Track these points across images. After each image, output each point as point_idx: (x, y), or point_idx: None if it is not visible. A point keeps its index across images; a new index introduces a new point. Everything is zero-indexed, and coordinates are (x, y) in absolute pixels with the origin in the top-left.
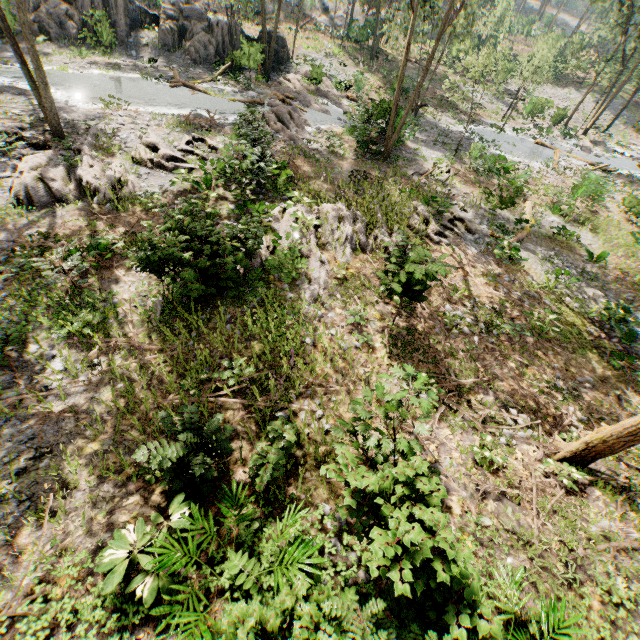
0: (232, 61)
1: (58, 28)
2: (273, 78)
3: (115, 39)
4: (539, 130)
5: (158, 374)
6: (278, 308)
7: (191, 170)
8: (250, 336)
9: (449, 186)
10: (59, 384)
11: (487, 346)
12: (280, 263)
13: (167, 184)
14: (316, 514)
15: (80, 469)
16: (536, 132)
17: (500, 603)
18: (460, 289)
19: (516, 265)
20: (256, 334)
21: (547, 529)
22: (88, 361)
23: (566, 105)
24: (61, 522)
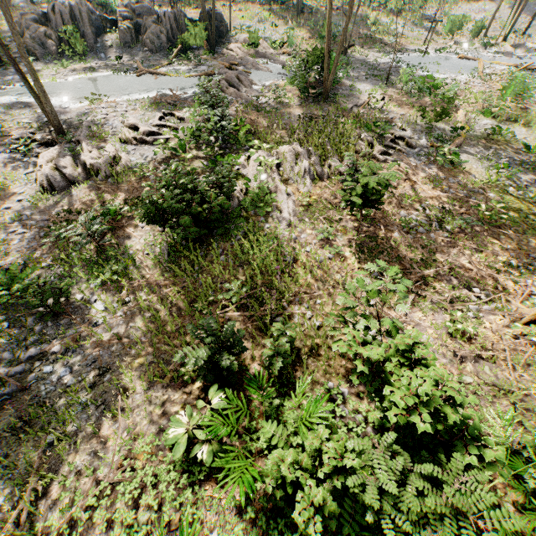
0: (182, 44)
1: (41, 48)
2: (218, 51)
3: (86, 46)
4: (460, 46)
5: (175, 302)
6: (259, 237)
7: (167, 140)
8: (241, 263)
9: (386, 111)
10: (104, 319)
11: (443, 240)
12: (253, 201)
13: (151, 155)
14: (323, 388)
15: (134, 378)
16: (457, 48)
17: (493, 437)
18: (410, 197)
19: (458, 168)
20: (245, 260)
21: (523, 379)
22: (121, 300)
23: (482, 18)
24: (129, 417)
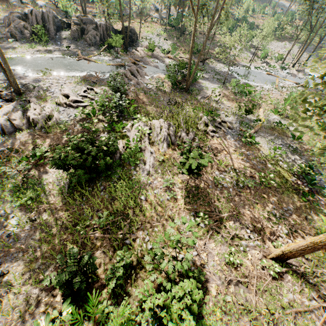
0: (108, 43)
1: (20, 34)
2: (130, 50)
3: (48, 38)
4: (269, 66)
5: (65, 223)
6: (127, 182)
7: (86, 106)
8: (113, 197)
9: (220, 103)
10: (14, 234)
11: (236, 193)
12: (130, 155)
13: (73, 115)
14: (139, 302)
15: (22, 282)
16: (267, 67)
17: None
18: (223, 162)
19: (253, 146)
20: (116, 196)
21: (260, 301)
22: (30, 219)
23: (283, 51)
24: (10, 313)
